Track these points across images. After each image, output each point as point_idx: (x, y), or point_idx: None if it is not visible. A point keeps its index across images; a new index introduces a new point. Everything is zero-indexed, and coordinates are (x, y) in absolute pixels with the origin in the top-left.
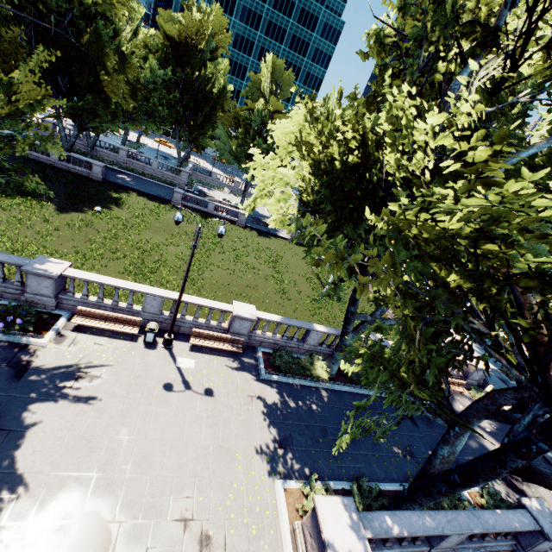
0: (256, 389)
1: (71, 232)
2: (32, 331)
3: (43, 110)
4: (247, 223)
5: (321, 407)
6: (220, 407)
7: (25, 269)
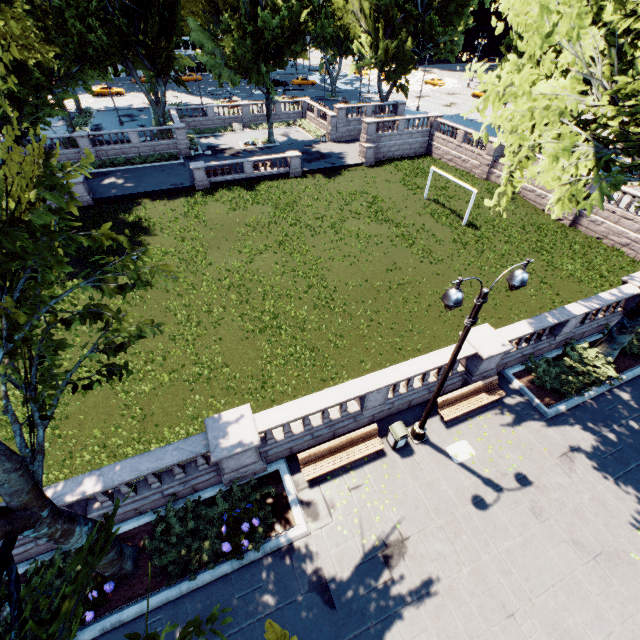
0: (559, 439)
1: (138, 311)
2: (275, 521)
3: (73, 200)
4: (302, 168)
5: (639, 419)
6: (553, 495)
7: (217, 459)
